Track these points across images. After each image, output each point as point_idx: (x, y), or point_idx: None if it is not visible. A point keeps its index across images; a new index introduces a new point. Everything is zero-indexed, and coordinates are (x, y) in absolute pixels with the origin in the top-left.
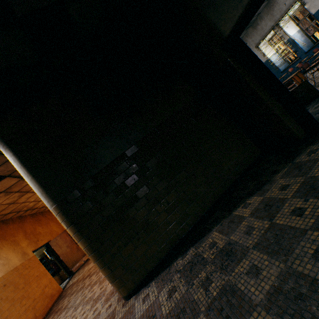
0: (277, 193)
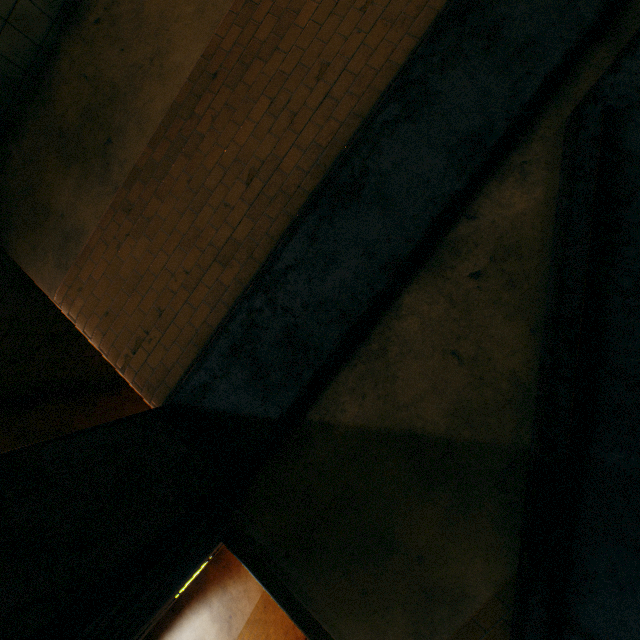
0: None
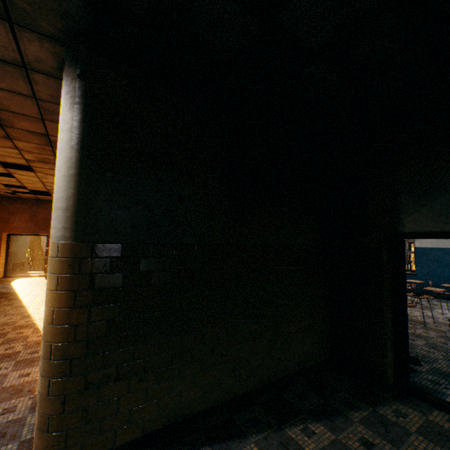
0: (357, 445)
